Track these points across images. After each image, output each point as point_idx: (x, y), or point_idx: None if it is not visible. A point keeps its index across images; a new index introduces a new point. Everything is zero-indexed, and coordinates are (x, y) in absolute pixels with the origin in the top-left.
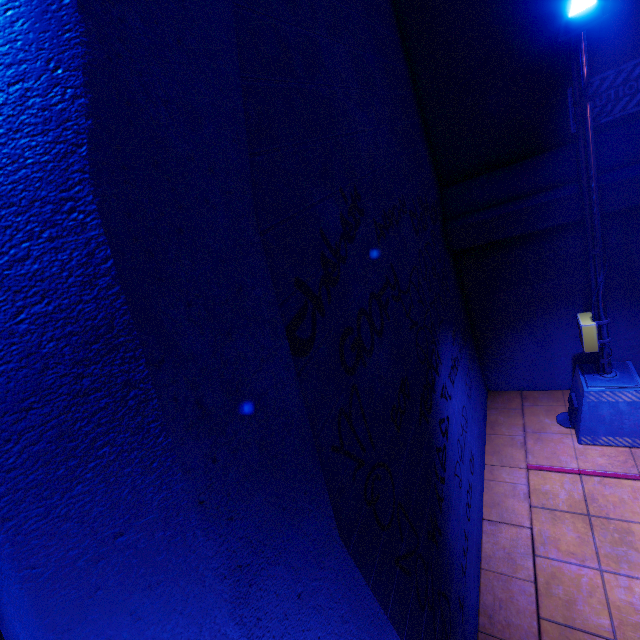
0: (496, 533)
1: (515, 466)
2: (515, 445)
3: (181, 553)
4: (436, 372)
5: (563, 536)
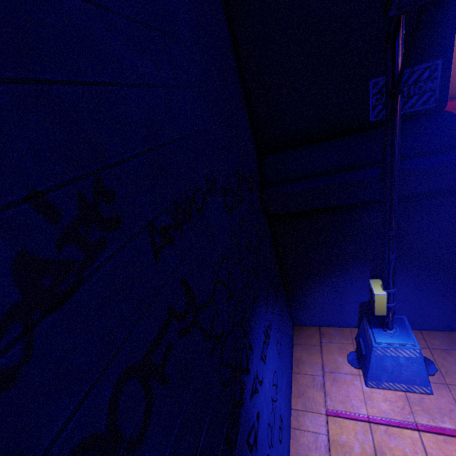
0: None
1: (316, 411)
2: (316, 386)
3: None
4: (246, 372)
5: None
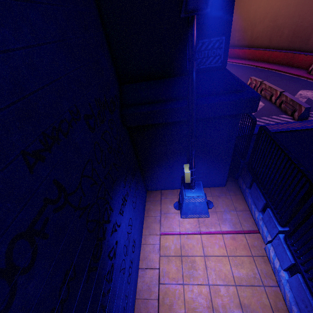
0: (144, 275)
1: (155, 234)
2: (156, 222)
3: None
4: (108, 222)
5: (171, 270)
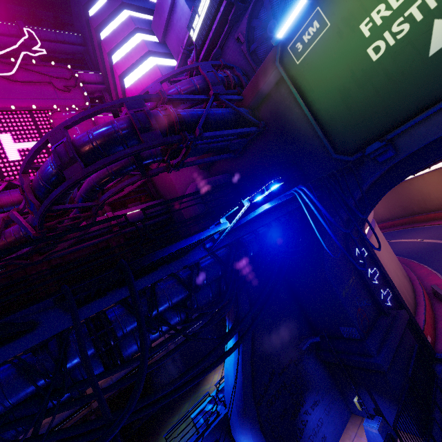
0: None
1: None
2: (350, 439)
3: (247, 424)
4: (302, 406)
5: None
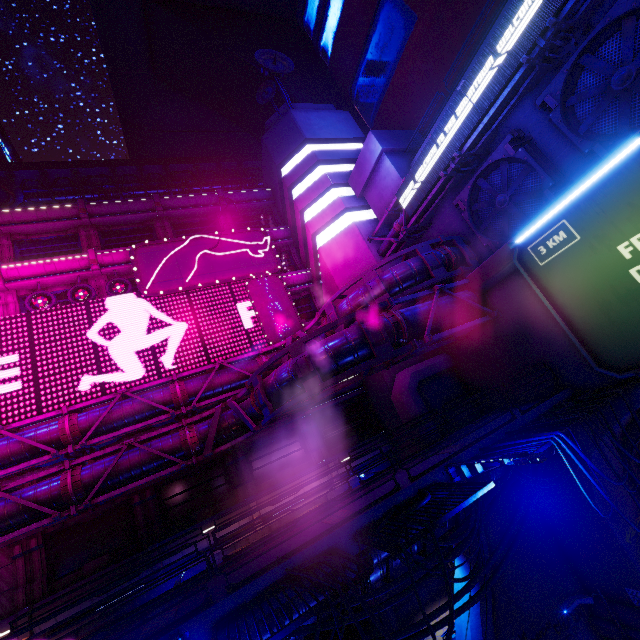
0: None
1: None
2: None
3: None
4: None
5: None
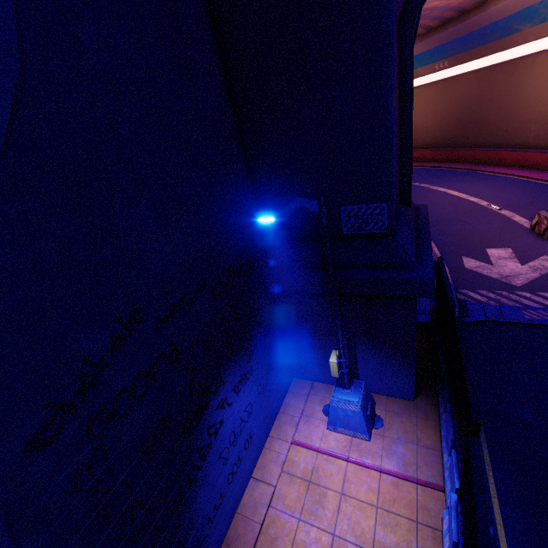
0: (255, 488)
1: (285, 440)
2: (292, 424)
3: None
4: (214, 393)
5: (290, 494)
